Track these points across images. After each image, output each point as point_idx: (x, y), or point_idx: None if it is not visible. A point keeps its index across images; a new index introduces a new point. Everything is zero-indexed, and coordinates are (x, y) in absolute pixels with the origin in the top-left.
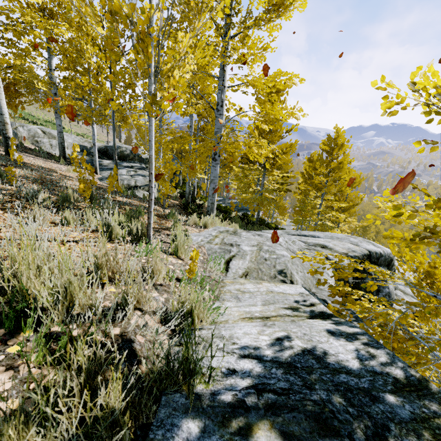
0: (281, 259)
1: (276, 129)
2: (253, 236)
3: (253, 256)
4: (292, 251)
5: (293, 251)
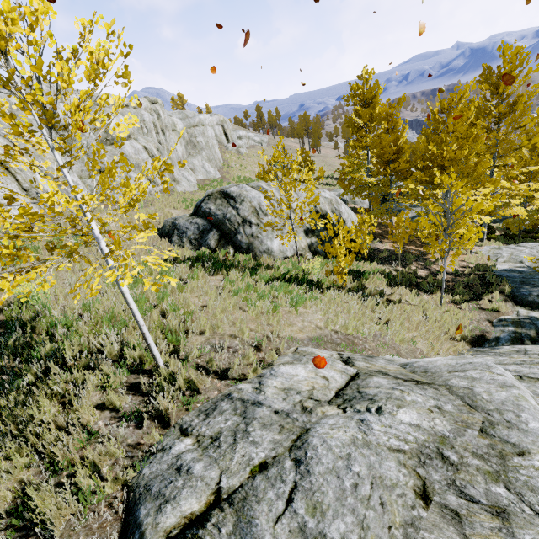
0: (520, 258)
1: (536, 171)
2: (509, 250)
3: (507, 257)
4: (533, 255)
5: (534, 255)
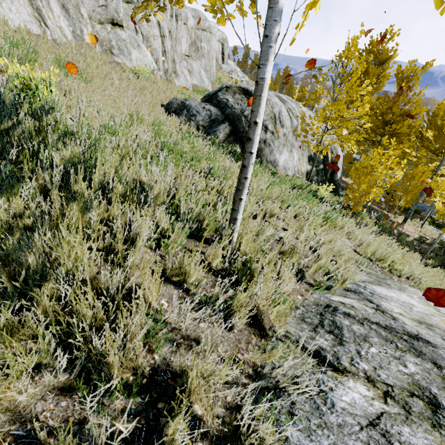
0: None
1: None
2: None
3: None
4: None
5: None
